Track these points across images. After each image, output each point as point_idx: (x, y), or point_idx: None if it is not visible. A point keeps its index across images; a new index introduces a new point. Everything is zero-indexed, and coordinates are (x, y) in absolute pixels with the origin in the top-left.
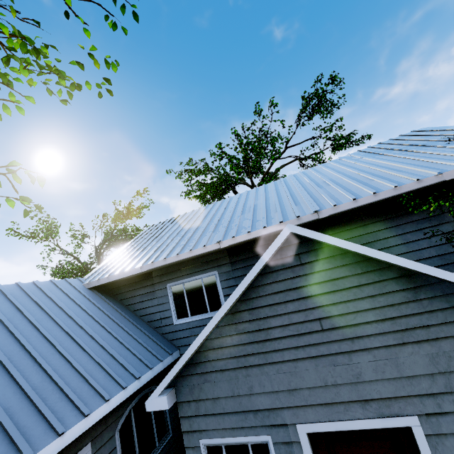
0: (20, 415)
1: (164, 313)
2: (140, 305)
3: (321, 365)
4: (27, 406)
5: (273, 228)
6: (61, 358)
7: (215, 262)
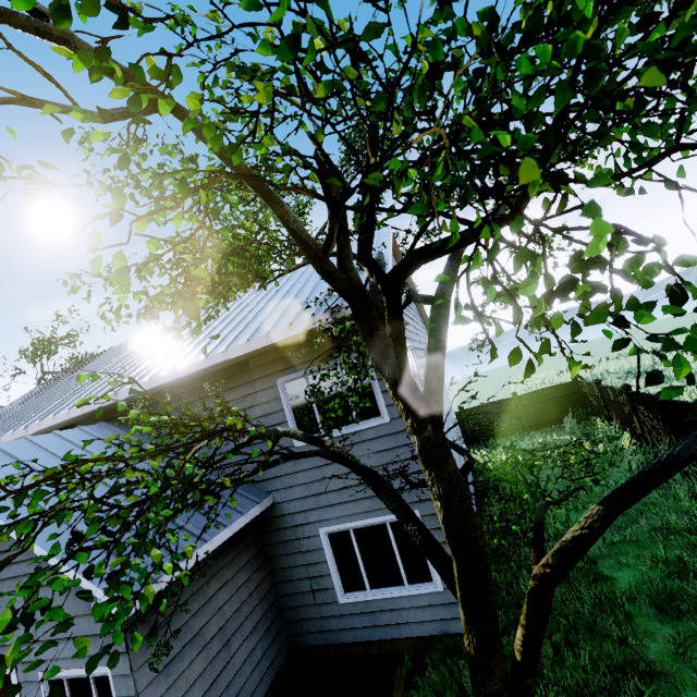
0: None
1: None
2: None
3: None
4: None
5: (76, 411)
6: None
7: None
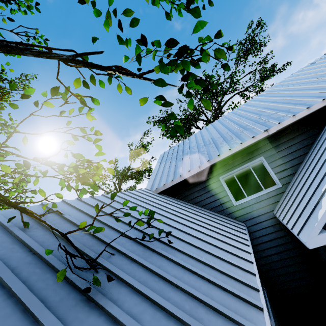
0: (217, 264)
1: (223, 199)
2: (199, 198)
3: None
4: (214, 259)
5: (317, 106)
6: (194, 230)
7: (258, 151)
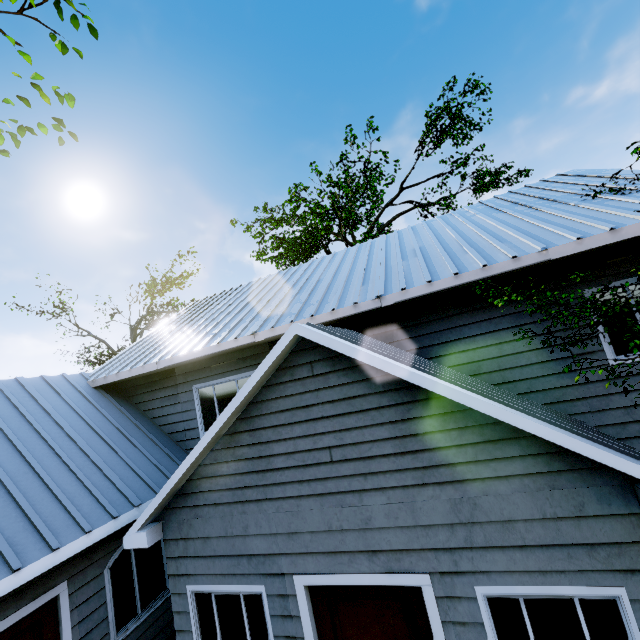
0: None
1: (189, 423)
2: (160, 411)
3: (327, 505)
4: None
5: (322, 317)
6: (36, 478)
7: (253, 360)
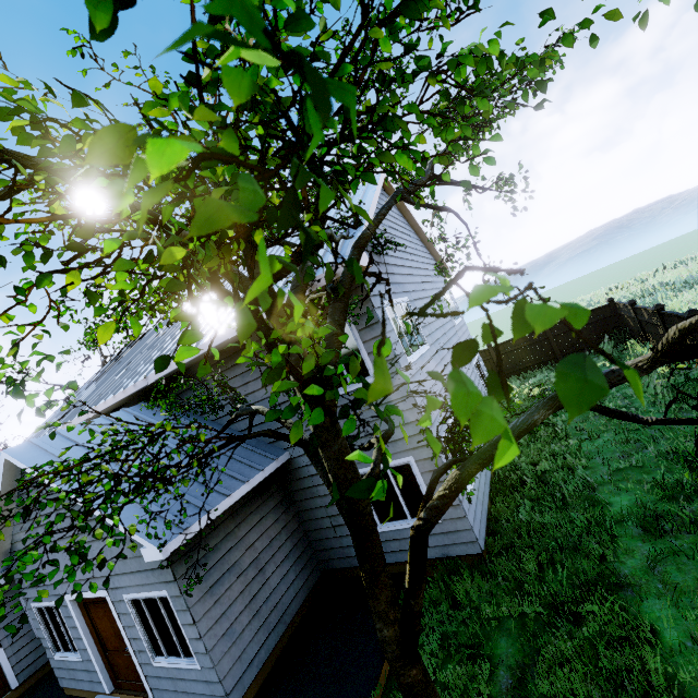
0: None
1: None
2: None
3: (65, 555)
4: None
5: (120, 395)
6: None
7: None
